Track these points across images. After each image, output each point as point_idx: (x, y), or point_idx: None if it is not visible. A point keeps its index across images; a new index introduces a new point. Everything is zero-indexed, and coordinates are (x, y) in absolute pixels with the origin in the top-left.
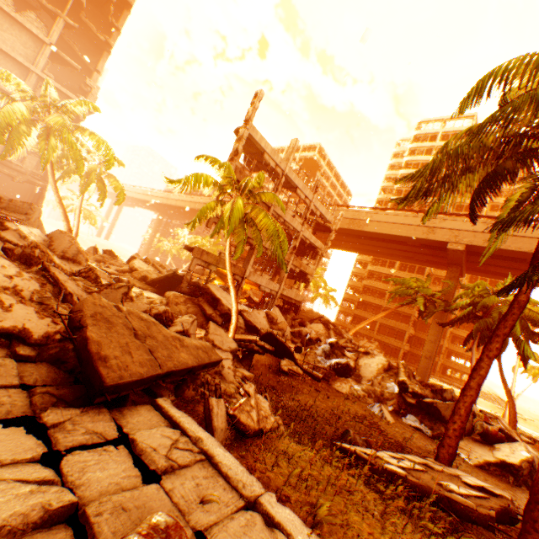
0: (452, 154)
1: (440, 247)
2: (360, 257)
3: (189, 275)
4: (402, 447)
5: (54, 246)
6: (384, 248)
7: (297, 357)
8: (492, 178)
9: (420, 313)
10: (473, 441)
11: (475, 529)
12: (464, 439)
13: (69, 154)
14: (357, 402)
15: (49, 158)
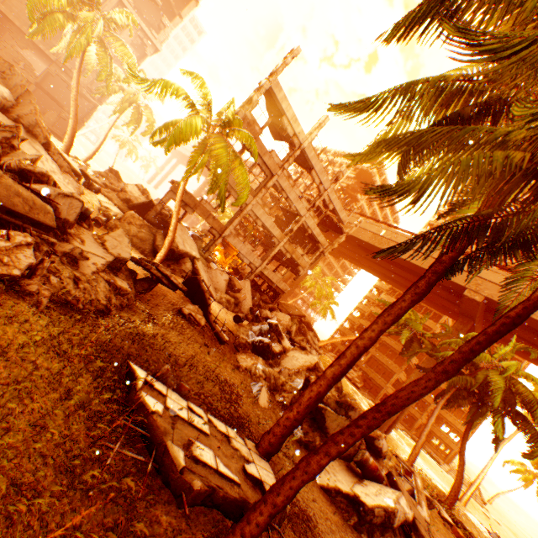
0: (405, 87)
1: (458, 293)
2: (380, 284)
3: (159, 206)
4: (240, 424)
5: (15, 109)
6: (401, 276)
7: (226, 321)
8: (440, 124)
9: (402, 349)
10: (346, 468)
11: (193, 508)
12: (337, 460)
13: (96, 58)
14: (245, 376)
15: (73, 53)
